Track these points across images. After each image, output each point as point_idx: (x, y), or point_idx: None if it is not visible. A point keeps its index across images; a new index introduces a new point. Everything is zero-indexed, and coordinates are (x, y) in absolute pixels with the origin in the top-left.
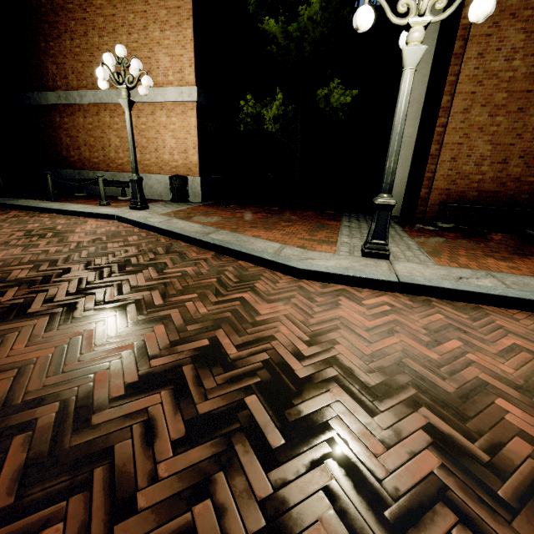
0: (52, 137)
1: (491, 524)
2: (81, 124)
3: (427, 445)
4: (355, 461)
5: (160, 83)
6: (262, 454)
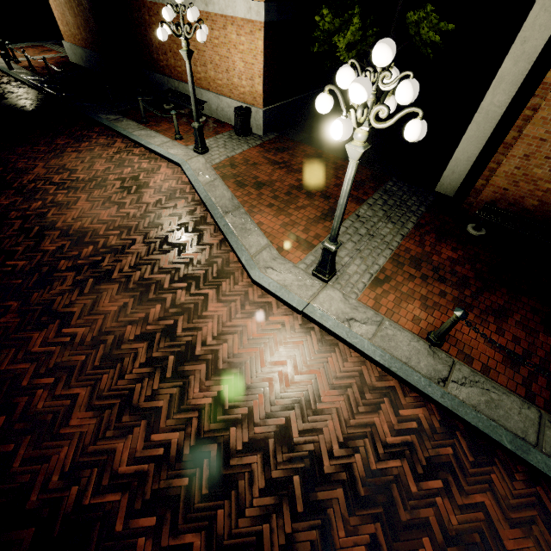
0: (145, 36)
1: (205, 421)
2: None
3: (213, 396)
4: (186, 391)
5: None
6: (162, 377)
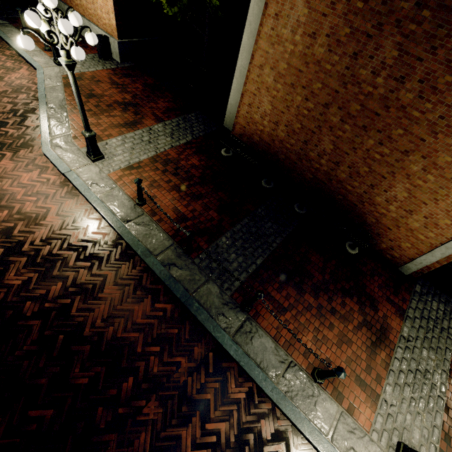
0: None
1: None
2: None
3: None
4: None
5: None
6: None
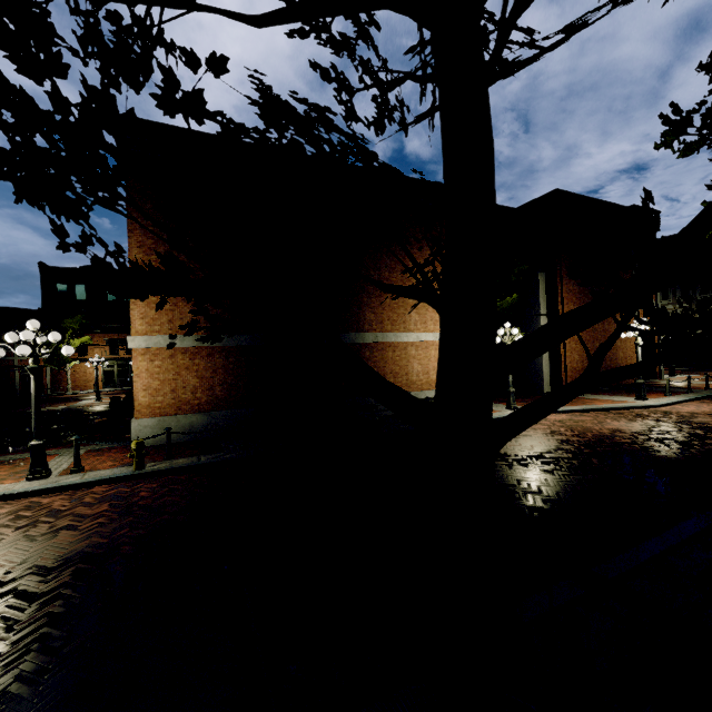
0: None
1: None
2: (389, 357)
3: None
4: None
5: None
6: None
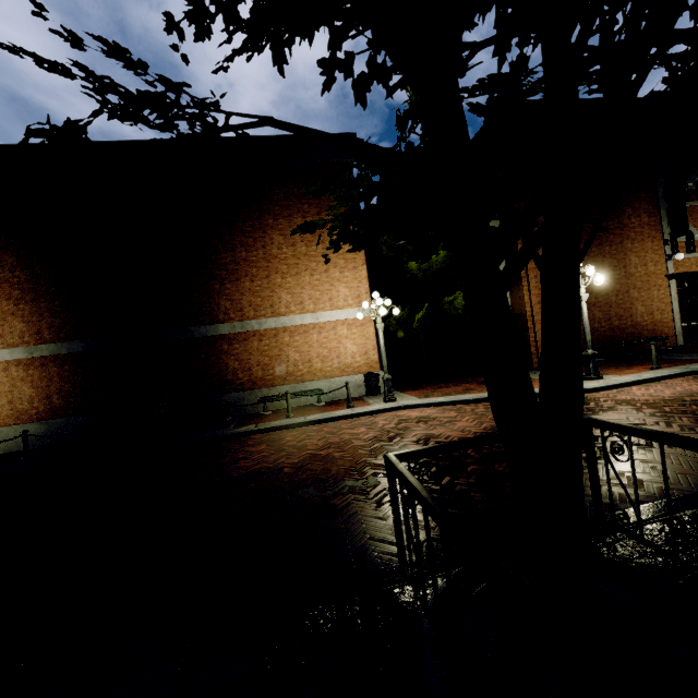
0: (216, 364)
1: None
2: (255, 347)
3: None
4: None
5: (341, 306)
6: None
